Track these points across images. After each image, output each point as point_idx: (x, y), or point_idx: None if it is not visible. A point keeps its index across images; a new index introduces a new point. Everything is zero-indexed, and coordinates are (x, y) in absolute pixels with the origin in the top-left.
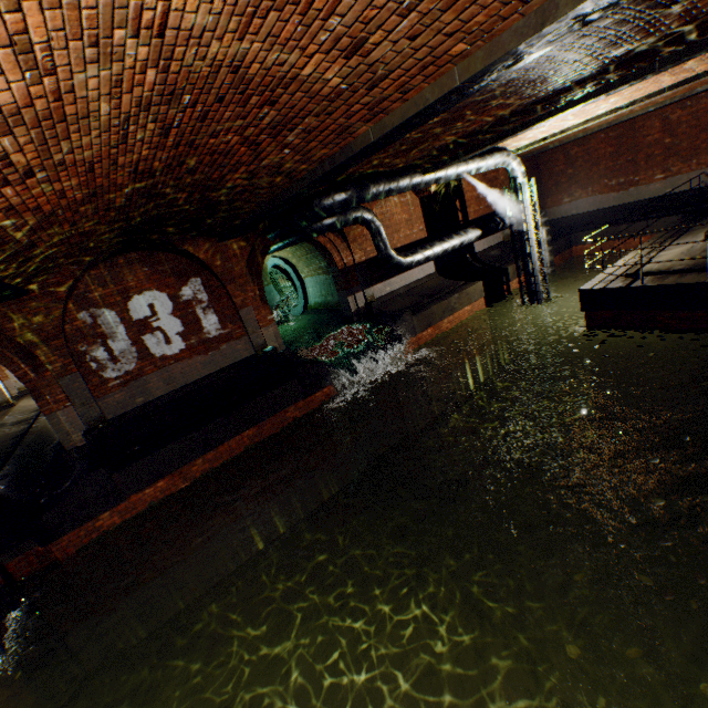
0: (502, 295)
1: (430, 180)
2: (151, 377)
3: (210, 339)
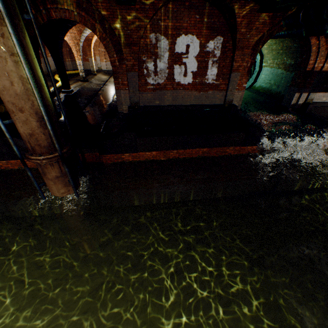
0: None
1: None
2: (167, 92)
3: (206, 83)
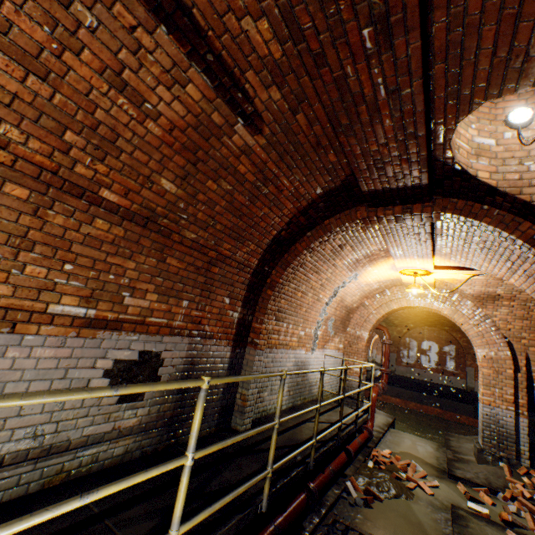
0: None
1: None
2: (415, 369)
3: (446, 370)
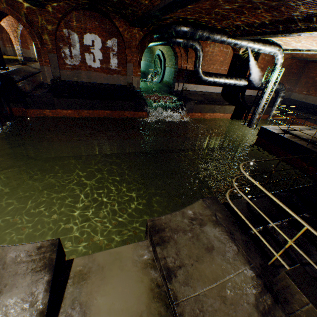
0: (241, 118)
1: (231, 43)
2: (82, 72)
3: (111, 69)
